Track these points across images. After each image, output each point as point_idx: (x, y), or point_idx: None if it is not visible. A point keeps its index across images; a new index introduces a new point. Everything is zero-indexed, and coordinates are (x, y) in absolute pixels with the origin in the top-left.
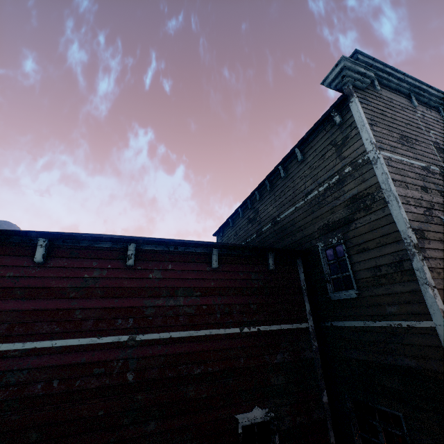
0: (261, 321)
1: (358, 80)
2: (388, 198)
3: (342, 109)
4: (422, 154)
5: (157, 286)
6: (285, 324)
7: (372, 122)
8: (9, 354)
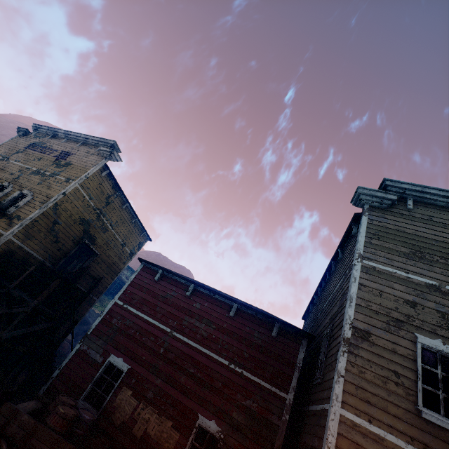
0: (246, 368)
1: (376, 202)
2: (348, 297)
3: (358, 223)
4: (442, 272)
5: (195, 311)
6: (265, 382)
7: (374, 236)
8: (131, 312)
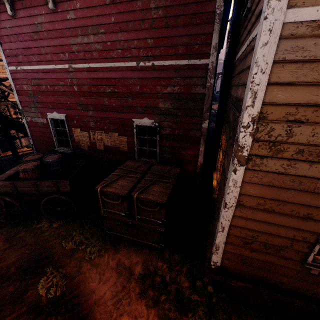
0: (156, 57)
1: None
2: None
3: None
4: None
5: (74, 26)
6: (181, 60)
7: None
8: (28, 71)
